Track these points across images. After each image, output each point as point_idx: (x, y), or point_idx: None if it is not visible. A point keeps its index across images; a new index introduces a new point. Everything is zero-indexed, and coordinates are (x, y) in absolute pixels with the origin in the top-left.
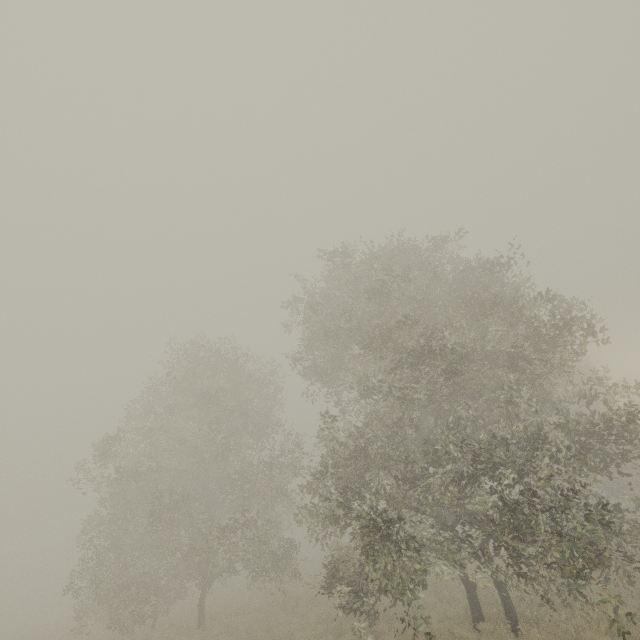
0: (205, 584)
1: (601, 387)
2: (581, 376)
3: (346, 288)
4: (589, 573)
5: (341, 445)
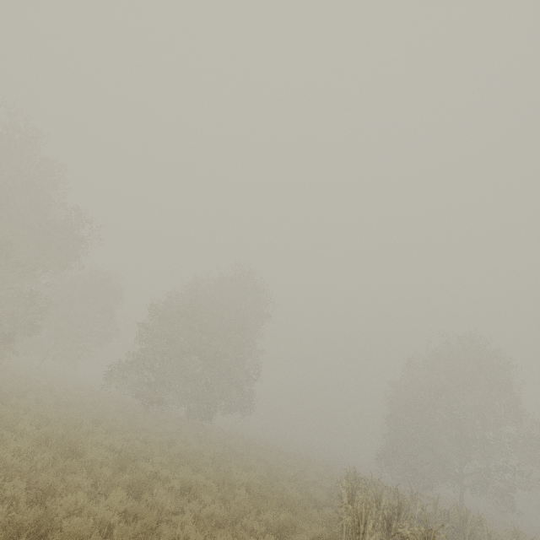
0: (462, 488)
1: None
2: None
3: None
4: None
5: None
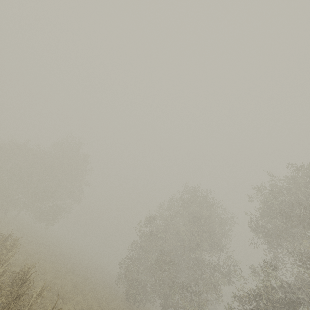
0: (164, 306)
1: None
2: None
3: (303, 189)
4: None
5: (272, 288)
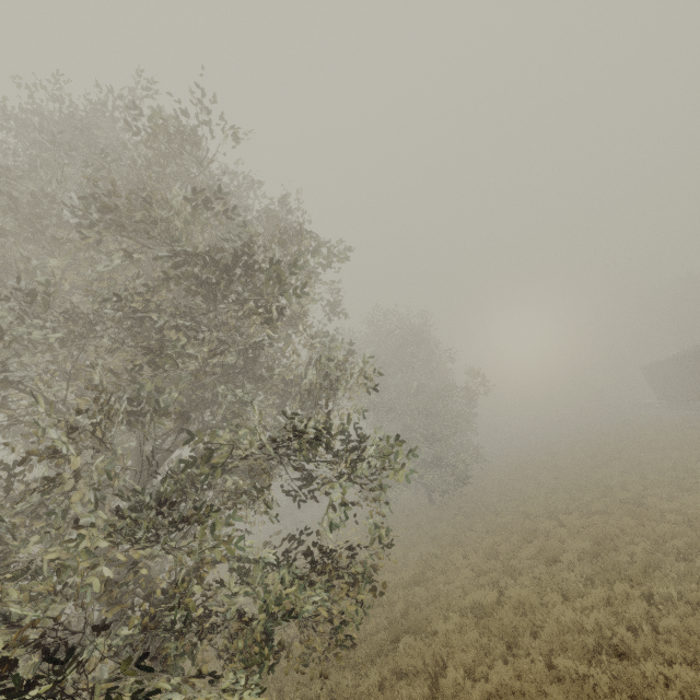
0: None
1: (433, 358)
2: (299, 356)
3: None
4: (242, 694)
5: None
